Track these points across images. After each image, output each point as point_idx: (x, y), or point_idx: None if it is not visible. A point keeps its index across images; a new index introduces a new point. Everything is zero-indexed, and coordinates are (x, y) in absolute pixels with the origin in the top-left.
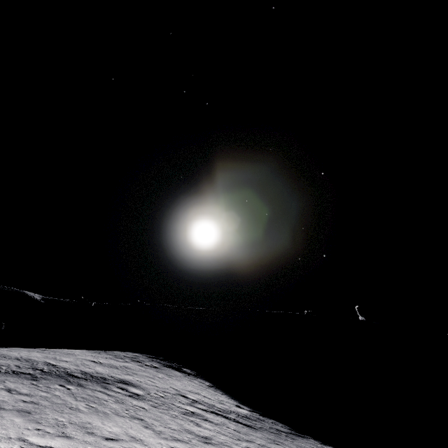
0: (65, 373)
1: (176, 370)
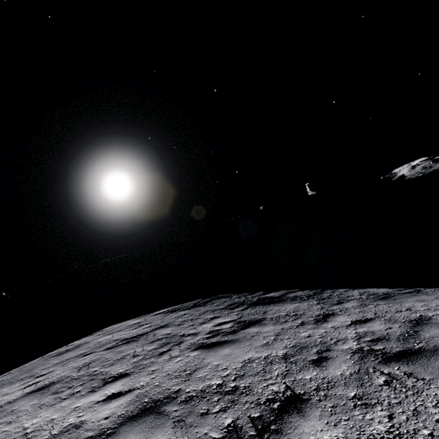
0: None
1: (277, 304)
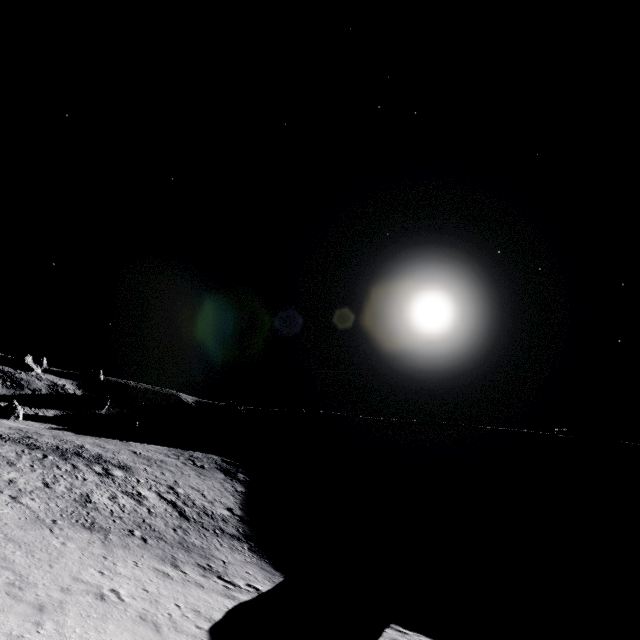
0: (75, 452)
1: (225, 473)
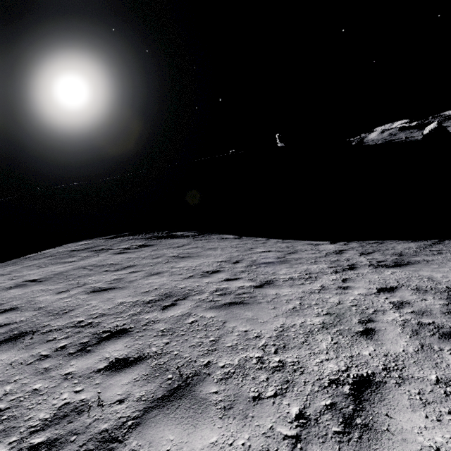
0: None
1: (173, 238)
